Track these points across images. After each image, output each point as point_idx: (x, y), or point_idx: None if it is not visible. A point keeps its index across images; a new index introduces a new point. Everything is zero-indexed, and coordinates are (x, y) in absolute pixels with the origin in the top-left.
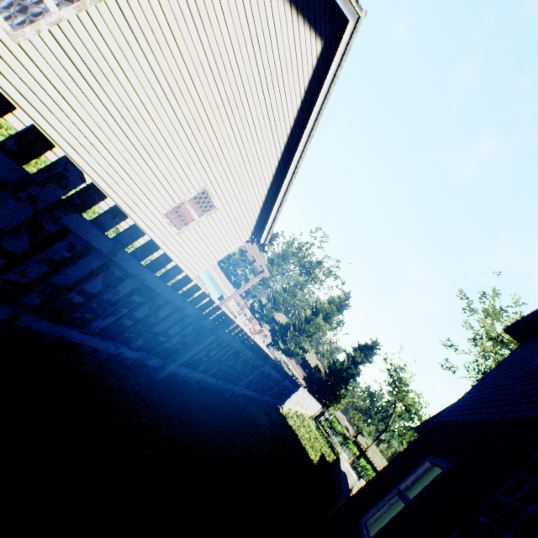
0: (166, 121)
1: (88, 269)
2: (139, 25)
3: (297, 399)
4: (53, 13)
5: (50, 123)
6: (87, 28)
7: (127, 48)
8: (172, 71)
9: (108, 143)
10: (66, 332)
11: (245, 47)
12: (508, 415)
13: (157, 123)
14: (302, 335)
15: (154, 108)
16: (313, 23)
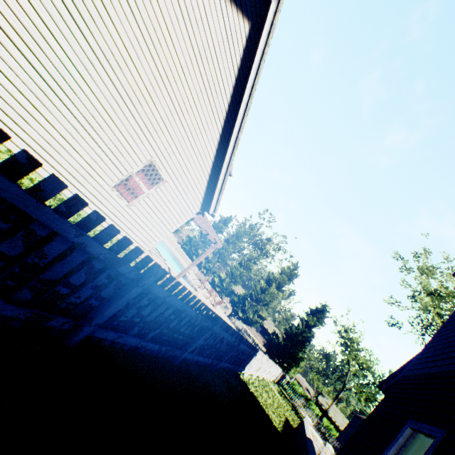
0: (106, 93)
1: None
2: None
3: (256, 364)
4: None
5: None
6: None
7: (58, 17)
8: (107, 42)
9: (48, 113)
10: None
11: (177, 23)
12: None
13: (97, 95)
14: (259, 304)
15: (92, 79)
16: (240, 5)
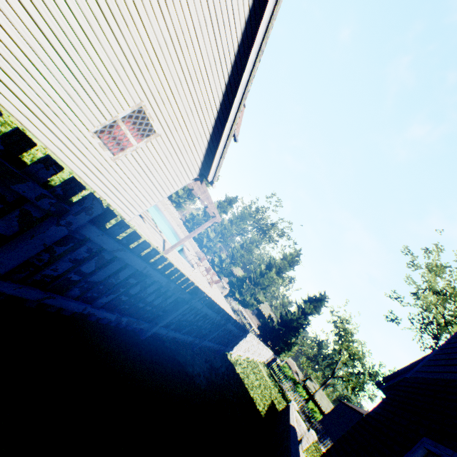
0: (81, 0)
1: None
2: None
3: (246, 346)
4: None
5: None
6: None
7: None
8: None
9: (2, 17)
10: None
11: None
12: None
13: (68, 1)
14: (257, 288)
15: None
16: None
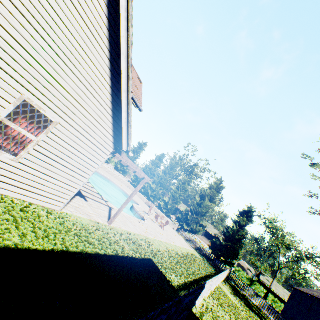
0: None
1: None
2: None
3: (207, 291)
4: None
5: None
6: None
7: None
8: None
9: None
10: None
11: None
12: None
13: None
14: (198, 216)
15: None
16: None
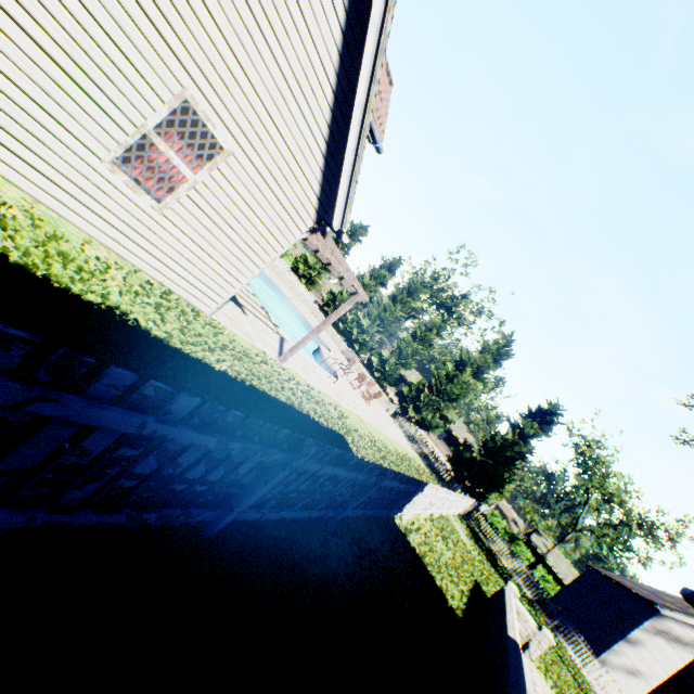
0: None
1: None
2: None
3: (425, 502)
4: None
5: None
6: None
7: None
8: None
9: None
10: None
11: None
12: None
13: None
14: (442, 400)
15: None
16: None
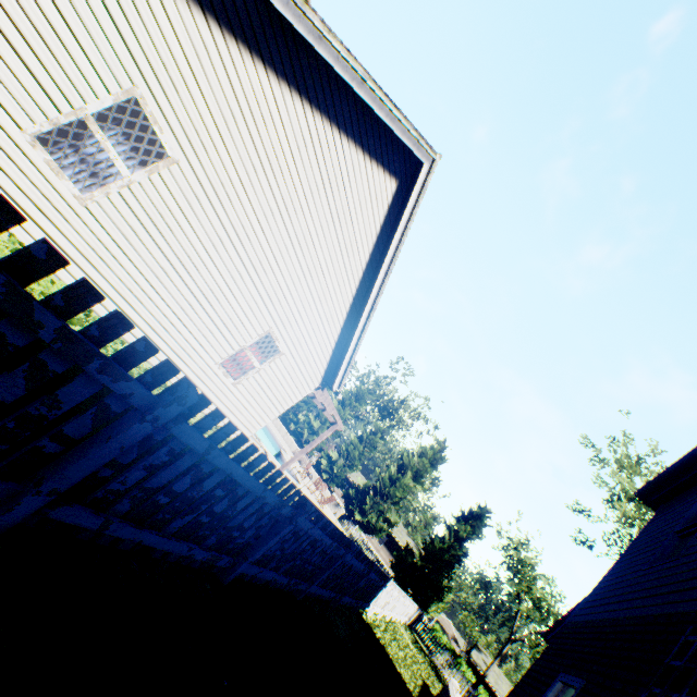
0: (230, 266)
1: (181, 469)
2: (209, 181)
3: (385, 599)
4: (125, 176)
5: (105, 277)
6: (157, 187)
7: (195, 201)
8: (240, 218)
9: (165, 292)
10: (146, 537)
11: (317, 191)
12: (643, 612)
13: (220, 269)
14: (386, 502)
15: (218, 254)
16: (387, 166)
